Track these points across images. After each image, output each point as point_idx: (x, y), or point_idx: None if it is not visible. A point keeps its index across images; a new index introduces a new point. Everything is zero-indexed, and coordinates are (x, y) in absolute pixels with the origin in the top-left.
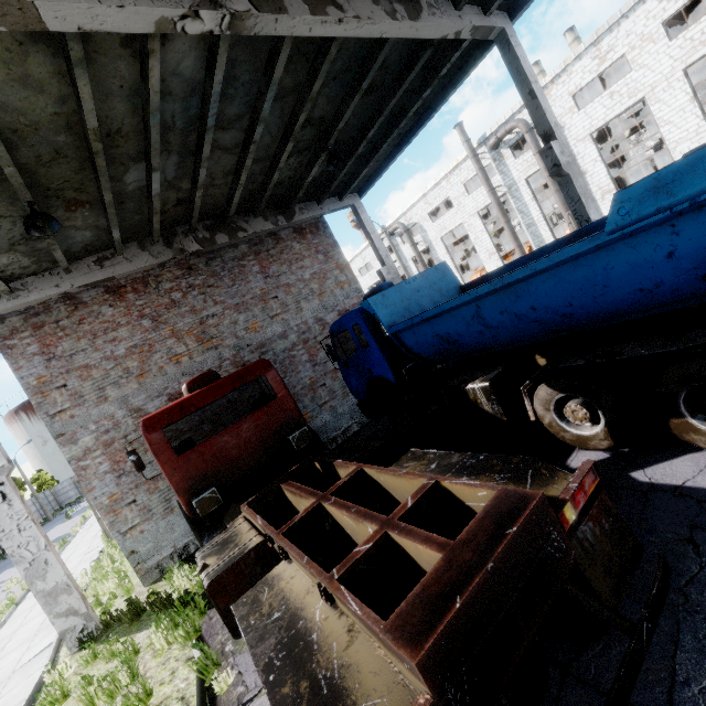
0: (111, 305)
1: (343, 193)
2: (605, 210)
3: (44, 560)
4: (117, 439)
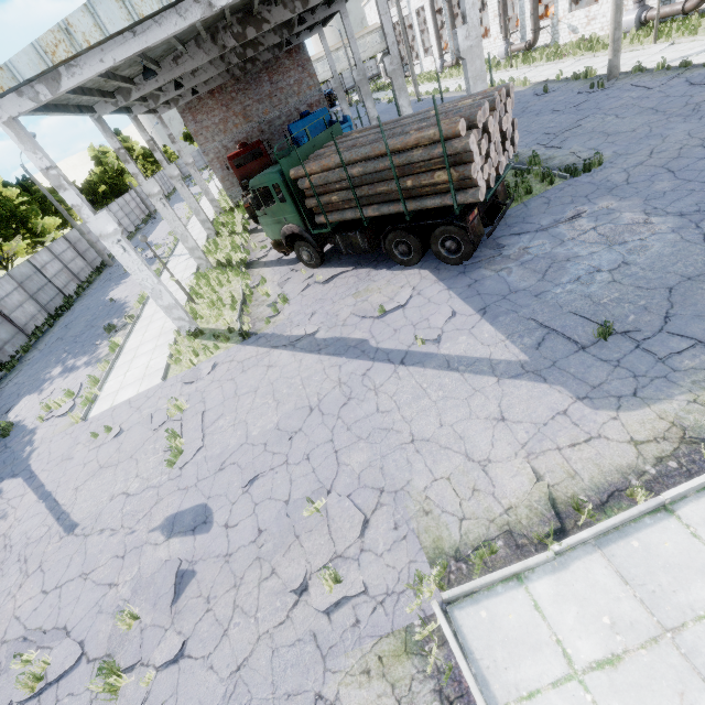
0: (211, 99)
1: (310, 30)
2: (560, 7)
3: (208, 191)
4: (221, 157)
